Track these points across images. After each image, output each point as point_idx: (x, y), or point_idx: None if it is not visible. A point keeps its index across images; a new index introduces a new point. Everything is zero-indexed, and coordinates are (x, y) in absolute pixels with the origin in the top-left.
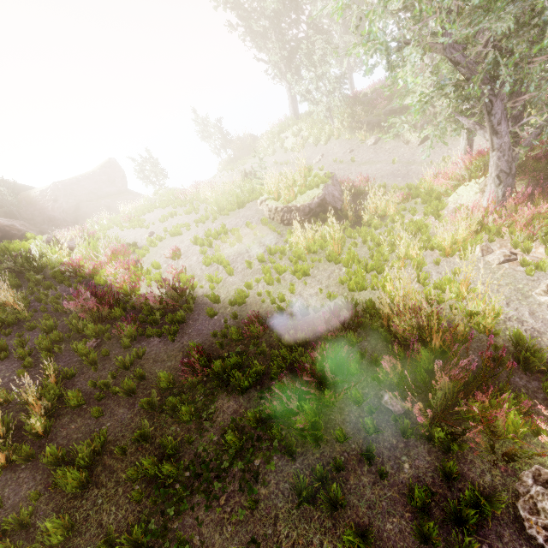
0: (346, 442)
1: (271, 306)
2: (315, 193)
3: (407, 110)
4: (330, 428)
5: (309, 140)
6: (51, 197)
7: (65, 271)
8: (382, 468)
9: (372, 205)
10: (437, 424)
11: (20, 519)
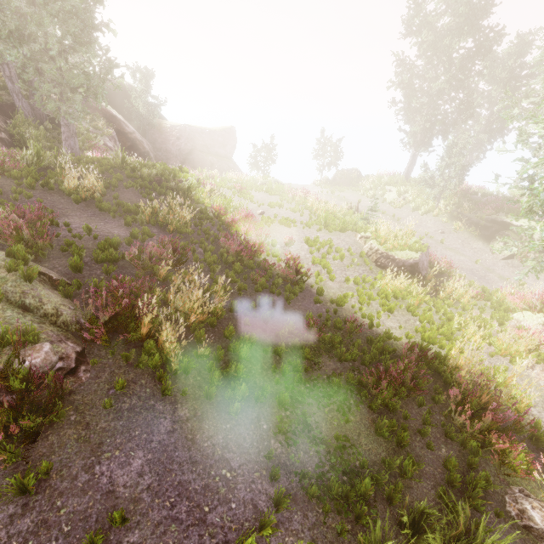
0: (407, 421)
1: (360, 318)
2: (413, 255)
3: (507, 226)
4: (398, 409)
5: (410, 205)
6: (177, 134)
7: (208, 211)
8: (431, 442)
9: (451, 287)
10: (472, 438)
11: (216, 355)
